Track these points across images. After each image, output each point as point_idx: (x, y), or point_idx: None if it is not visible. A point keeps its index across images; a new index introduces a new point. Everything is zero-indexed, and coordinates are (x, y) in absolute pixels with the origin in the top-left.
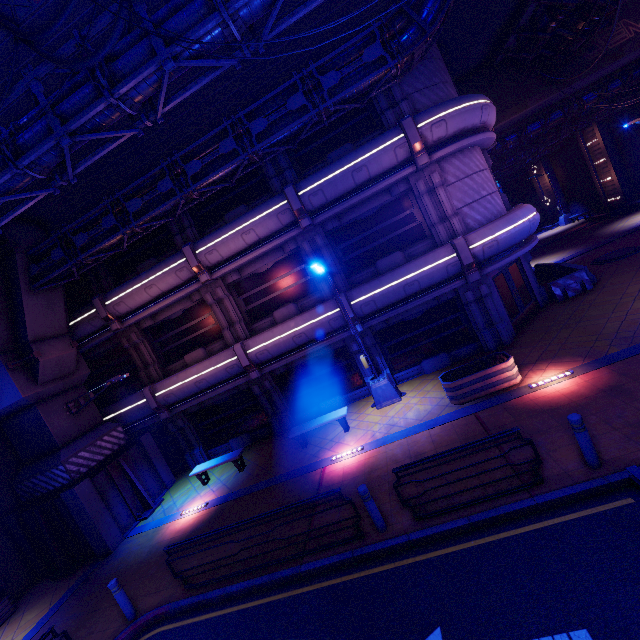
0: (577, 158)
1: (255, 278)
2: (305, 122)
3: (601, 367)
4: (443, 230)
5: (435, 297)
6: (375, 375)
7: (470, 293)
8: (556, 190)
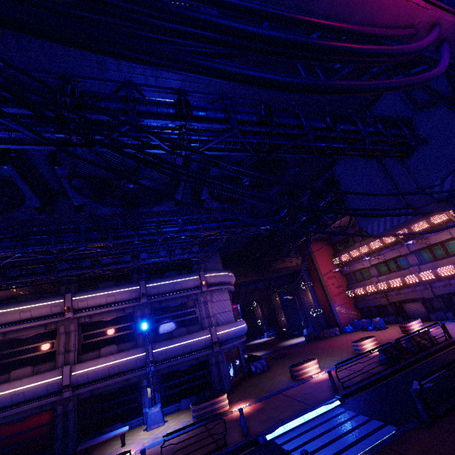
0: (271, 304)
1: (99, 323)
2: (163, 260)
3: (259, 401)
4: (207, 322)
5: (197, 358)
6: (153, 404)
7: (214, 358)
8: (264, 317)
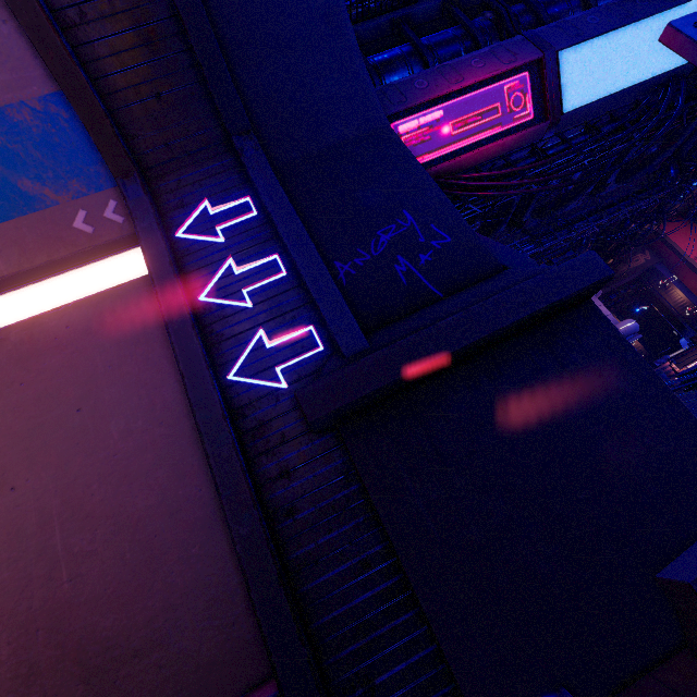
0: None
1: None
2: None
3: None
4: None
5: None
6: None
7: None
8: None
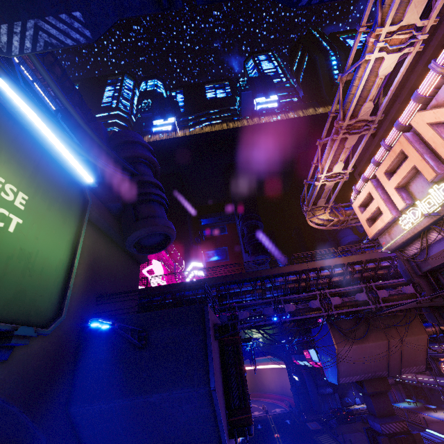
0: None
1: None
2: None
3: None
4: None
5: None
6: None
7: None
8: None
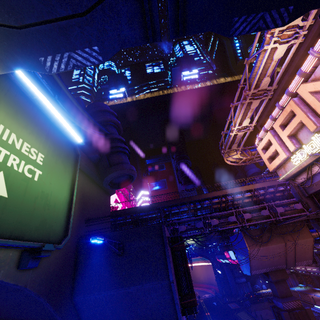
0: None
1: None
2: None
3: None
4: None
5: None
6: None
7: None
8: None
